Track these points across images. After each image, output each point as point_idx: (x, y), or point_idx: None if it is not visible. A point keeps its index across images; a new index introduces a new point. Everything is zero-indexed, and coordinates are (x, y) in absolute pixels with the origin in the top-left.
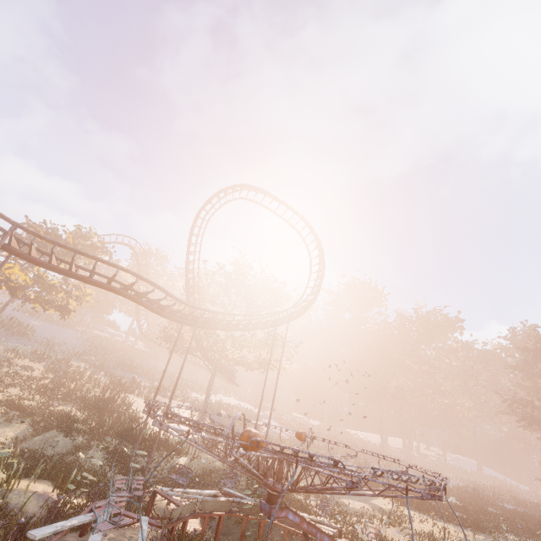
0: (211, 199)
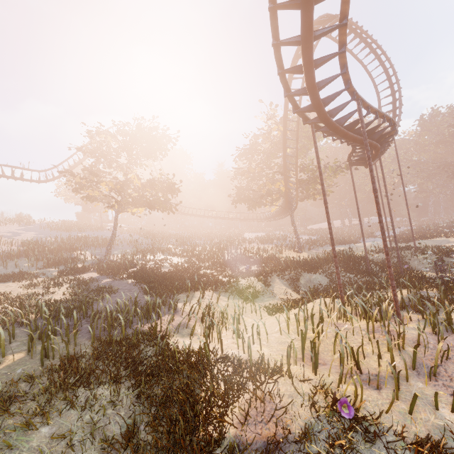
0: None
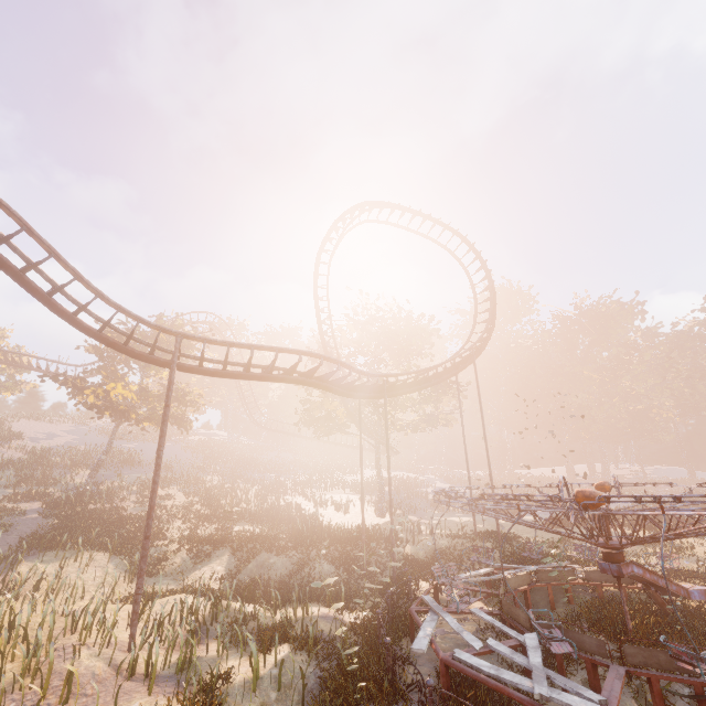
0: (329, 234)
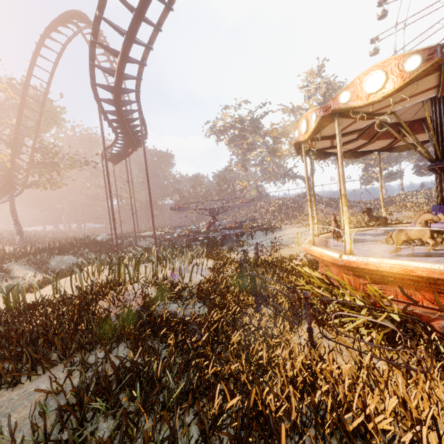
0: (62, 19)
